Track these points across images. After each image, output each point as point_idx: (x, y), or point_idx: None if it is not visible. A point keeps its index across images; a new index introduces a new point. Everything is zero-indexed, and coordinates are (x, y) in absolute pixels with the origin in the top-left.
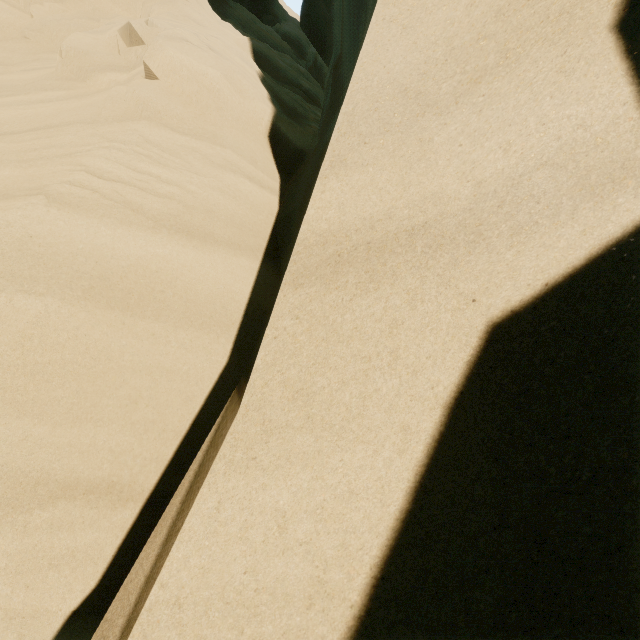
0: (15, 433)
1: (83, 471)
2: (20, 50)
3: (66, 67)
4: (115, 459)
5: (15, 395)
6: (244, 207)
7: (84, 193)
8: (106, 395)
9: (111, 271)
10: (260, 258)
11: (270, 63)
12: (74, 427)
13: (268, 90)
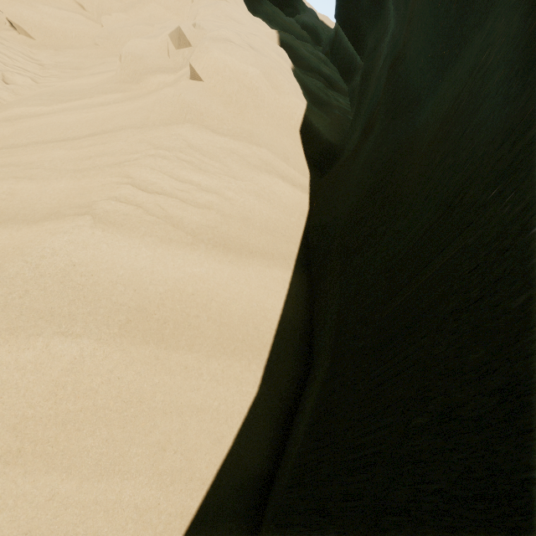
0: (42, 492)
1: (106, 534)
2: (91, 55)
3: (124, 71)
4: (140, 517)
5: (45, 447)
6: (277, 210)
7: (128, 209)
8: (135, 442)
9: (148, 300)
10: (292, 266)
11: (295, 53)
12: (101, 481)
13: (298, 82)
